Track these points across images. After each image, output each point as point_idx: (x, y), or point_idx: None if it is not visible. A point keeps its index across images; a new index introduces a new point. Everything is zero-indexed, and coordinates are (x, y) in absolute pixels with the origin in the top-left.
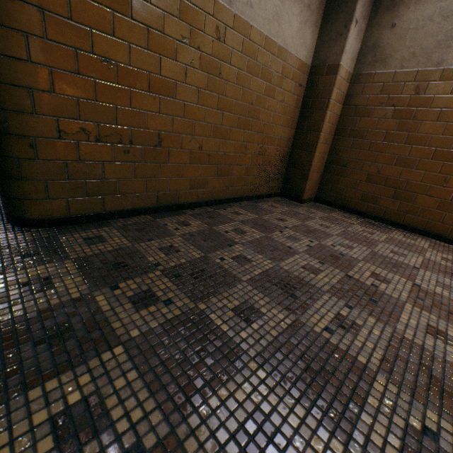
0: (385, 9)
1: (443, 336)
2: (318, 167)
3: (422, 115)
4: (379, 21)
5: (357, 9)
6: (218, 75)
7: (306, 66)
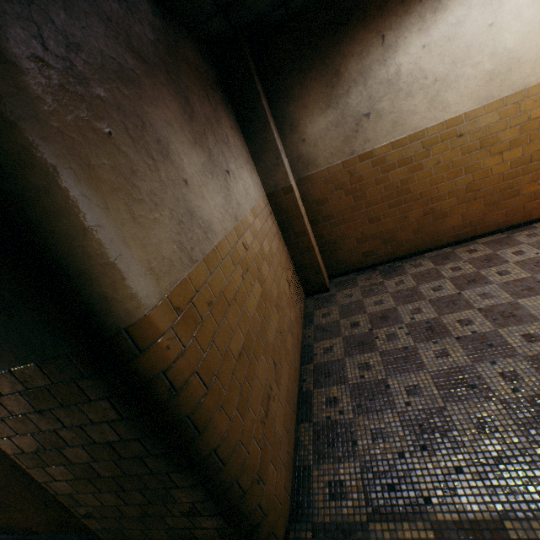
0: (289, 131)
1: (533, 337)
2: (319, 256)
3: (365, 187)
4: (290, 140)
5: (278, 145)
6: (258, 271)
7: (265, 198)
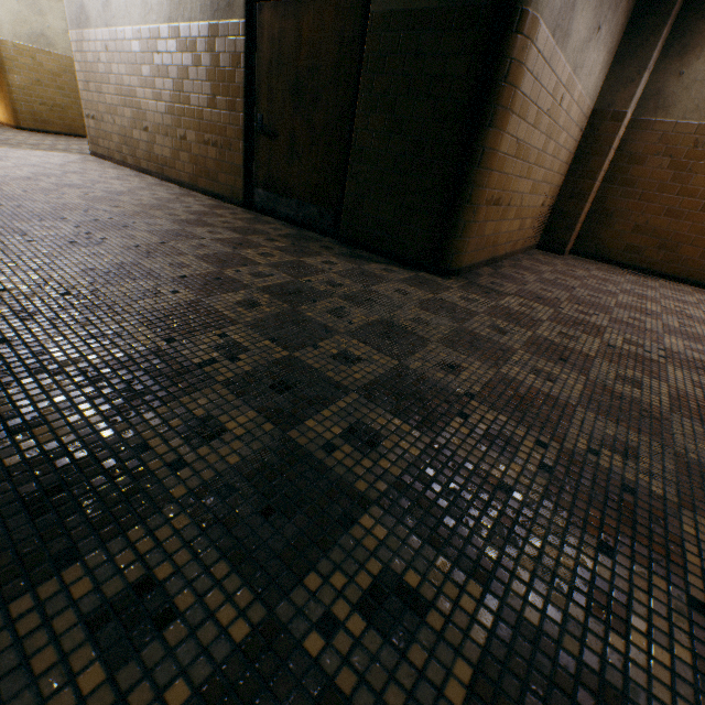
0: (674, 55)
1: None
2: (583, 217)
3: (697, 169)
4: (666, 67)
5: (652, 58)
6: (549, 135)
7: (589, 110)
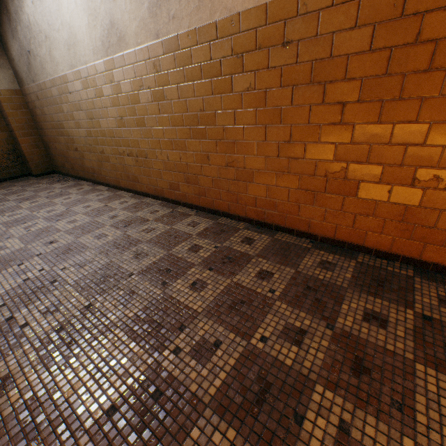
0: (7, 50)
1: None
2: (37, 152)
3: (47, 111)
4: (9, 57)
5: None
6: None
7: None
